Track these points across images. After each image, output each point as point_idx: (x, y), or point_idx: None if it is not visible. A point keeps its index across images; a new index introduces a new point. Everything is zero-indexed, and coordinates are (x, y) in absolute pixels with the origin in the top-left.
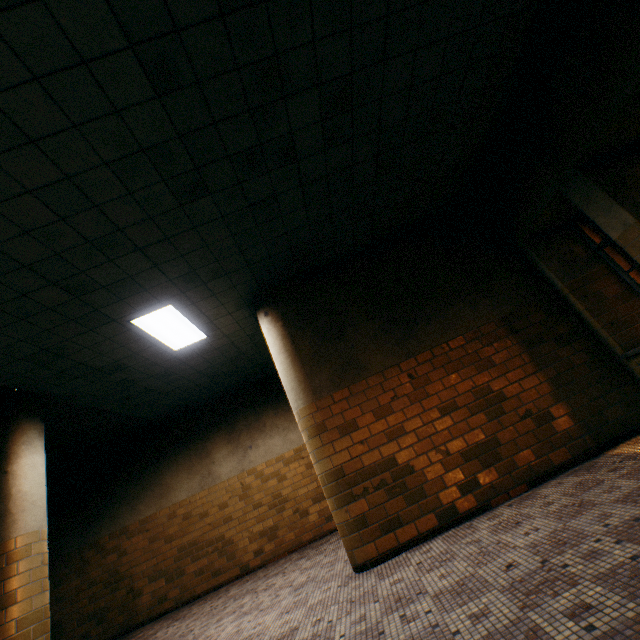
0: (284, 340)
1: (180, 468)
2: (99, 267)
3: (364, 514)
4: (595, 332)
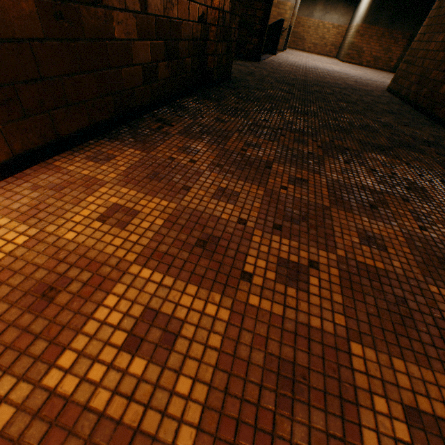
0: (371, 1)
1: (305, 4)
2: None
3: (350, 54)
4: None
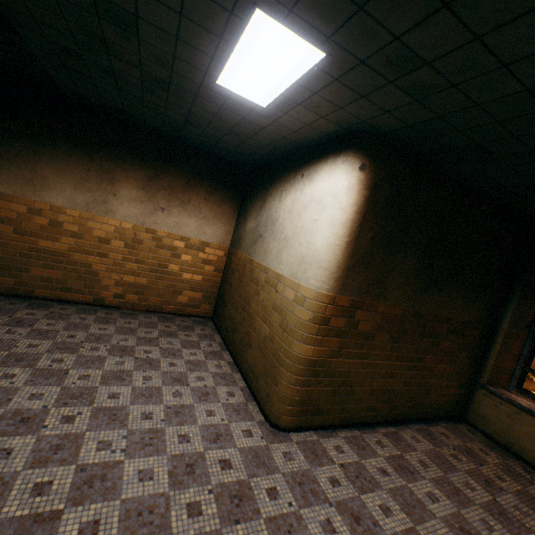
0: (357, 215)
1: (69, 171)
2: None
3: (307, 398)
4: (484, 363)
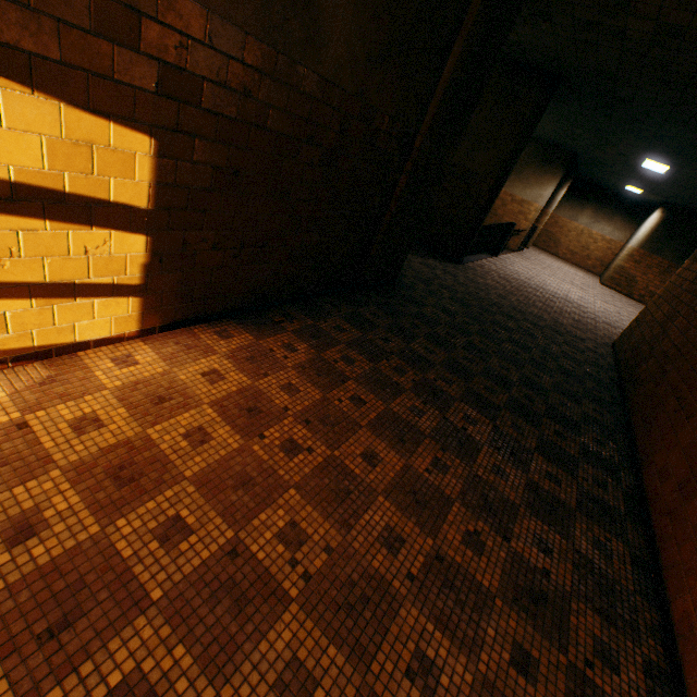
0: (654, 226)
1: (569, 205)
2: (639, 185)
3: (615, 279)
4: None
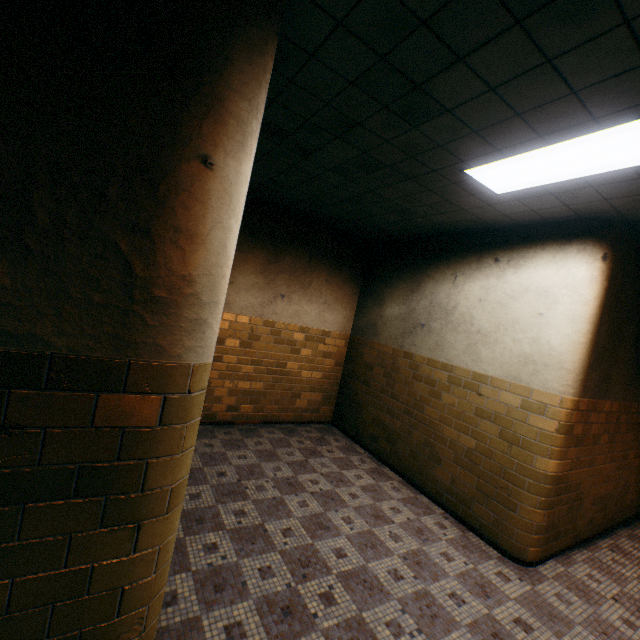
0: (598, 309)
1: None
2: None
3: (551, 522)
4: None
